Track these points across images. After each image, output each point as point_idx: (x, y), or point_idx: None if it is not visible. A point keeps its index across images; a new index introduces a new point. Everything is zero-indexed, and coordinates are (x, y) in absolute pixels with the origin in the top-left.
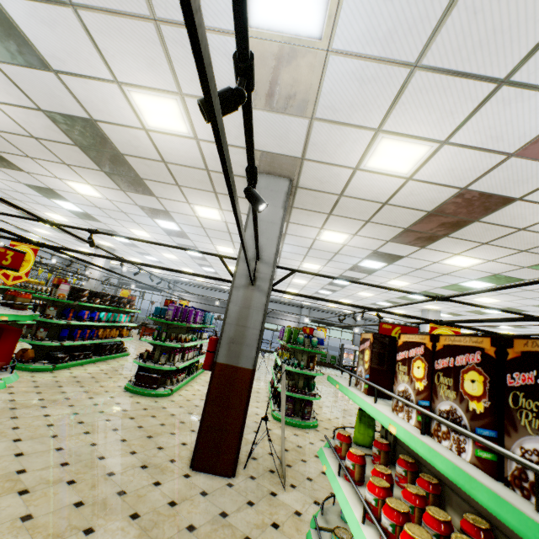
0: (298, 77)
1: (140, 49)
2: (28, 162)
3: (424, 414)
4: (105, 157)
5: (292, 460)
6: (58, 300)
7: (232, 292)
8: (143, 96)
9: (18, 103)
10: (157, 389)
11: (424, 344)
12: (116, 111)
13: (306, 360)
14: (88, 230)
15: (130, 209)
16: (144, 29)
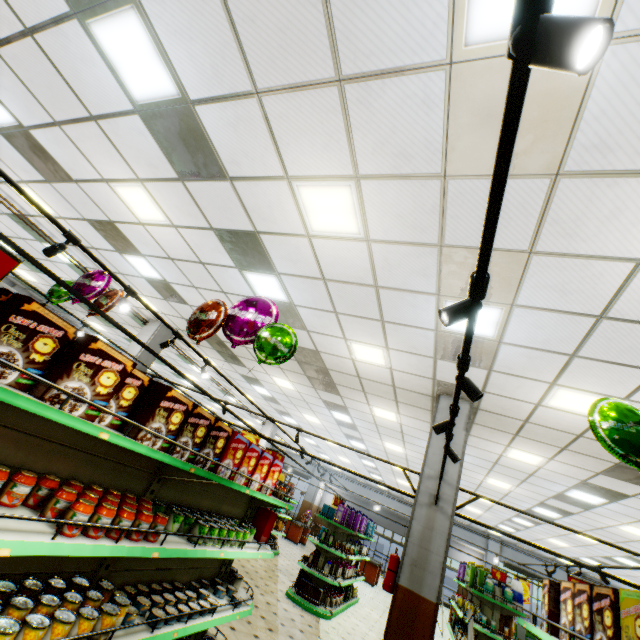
0: (477, 350)
1: (367, 329)
2: (254, 363)
3: (569, 633)
4: (313, 368)
5: None
6: None
7: (415, 509)
8: (359, 345)
9: None
10: (318, 606)
11: (570, 588)
12: (336, 349)
13: (497, 620)
14: (297, 428)
15: (312, 400)
16: (374, 323)
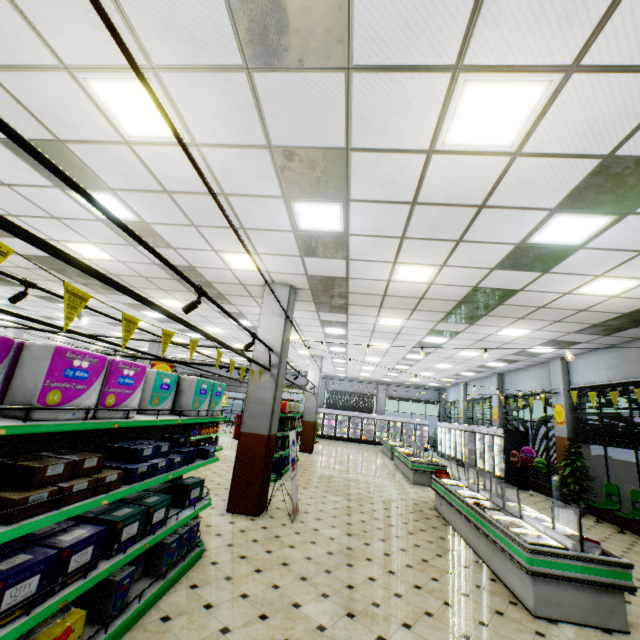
0: None
1: None
2: None
3: None
4: None
5: None
6: None
7: None
8: None
9: None
10: None
11: None
12: None
13: None
14: None
15: None
16: None
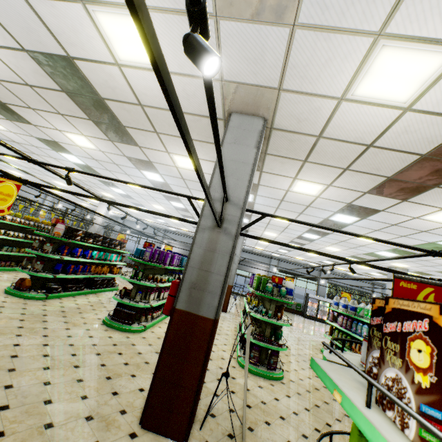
0: None
1: None
2: (32, 114)
3: None
4: (89, 103)
5: (255, 421)
6: (53, 237)
7: (197, 234)
8: (108, 17)
9: (5, 43)
10: (131, 325)
11: None
12: (88, 43)
13: (273, 309)
14: (66, 168)
15: (120, 160)
16: None
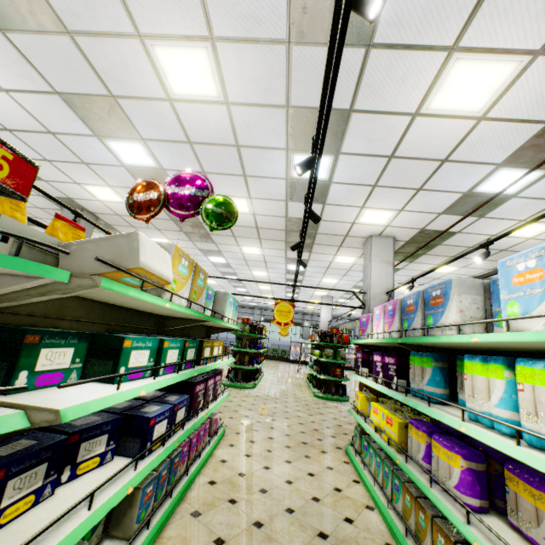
0: None
1: None
2: None
3: None
4: None
5: None
6: None
7: None
8: None
9: None
10: None
11: None
12: None
13: None
14: None
15: None
16: None
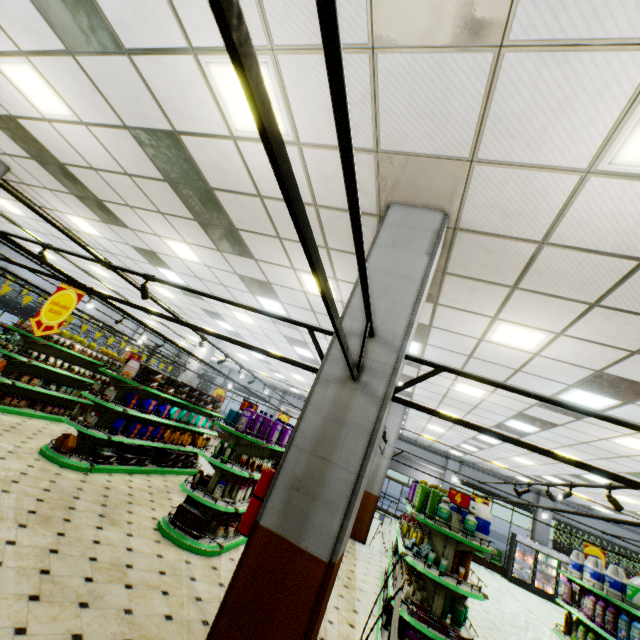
0: None
1: None
2: (129, 213)
3: None
4: (196, 196)
5: None
6: (121, 378)
7: (315, 388)
8: (225, 69)
9: (106, 120)
10: (199, 539)
11: None
12: (198, 110)
13: (451, 557)
14: (144, 275)
15: (229, 280)
16: None
